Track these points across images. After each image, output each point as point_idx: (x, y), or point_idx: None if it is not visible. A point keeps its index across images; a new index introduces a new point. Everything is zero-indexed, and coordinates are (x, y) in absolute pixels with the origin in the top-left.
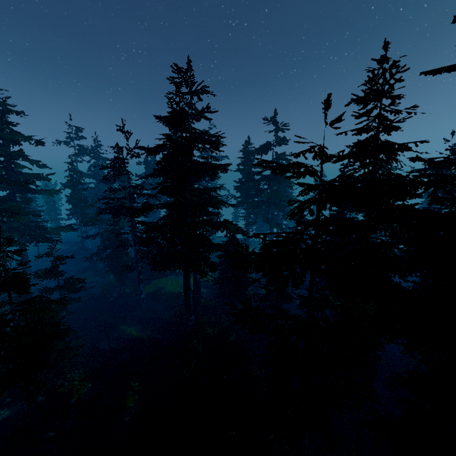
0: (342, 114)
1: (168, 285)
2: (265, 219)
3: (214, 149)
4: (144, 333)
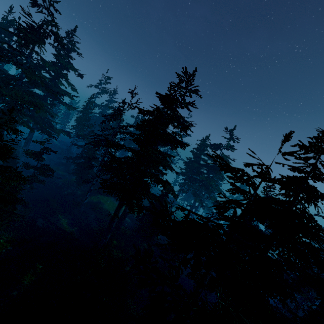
0: (296, 151)
1: (106, 203)
2: (194, 193)
3: (183, 131)
4: (71, 229)
